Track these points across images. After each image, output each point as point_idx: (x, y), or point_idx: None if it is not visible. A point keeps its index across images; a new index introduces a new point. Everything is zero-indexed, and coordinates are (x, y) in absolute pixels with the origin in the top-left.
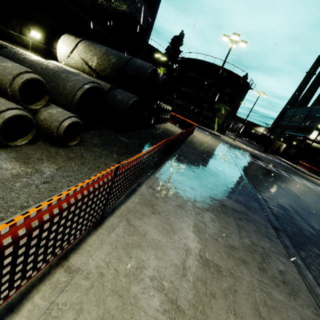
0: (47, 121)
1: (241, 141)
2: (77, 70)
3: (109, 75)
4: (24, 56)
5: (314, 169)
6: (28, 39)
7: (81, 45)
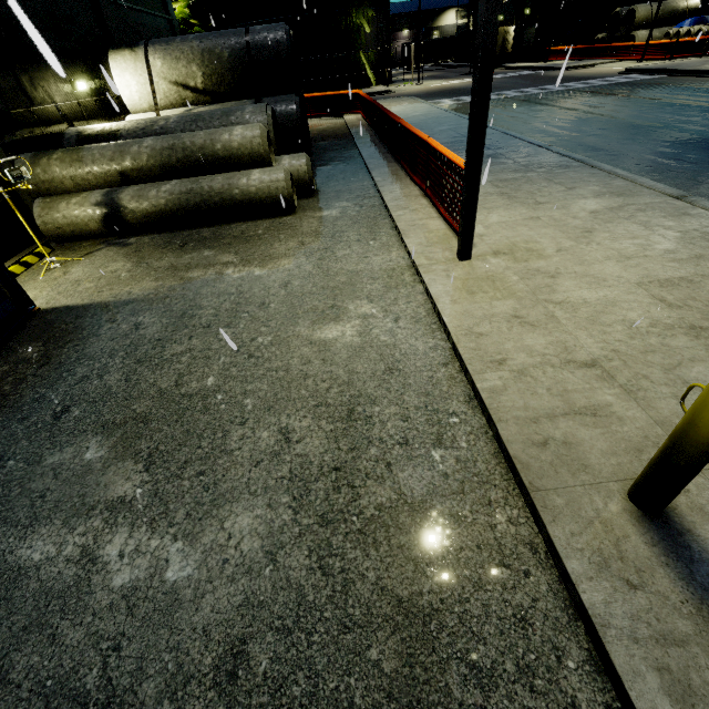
0: (292, 174)
1: (428, 77)
2: (170, 109)
3: (234, 85)
4: (157, 126)
5: (581, 48)
6: (76, 102)
7: (155, 60)
